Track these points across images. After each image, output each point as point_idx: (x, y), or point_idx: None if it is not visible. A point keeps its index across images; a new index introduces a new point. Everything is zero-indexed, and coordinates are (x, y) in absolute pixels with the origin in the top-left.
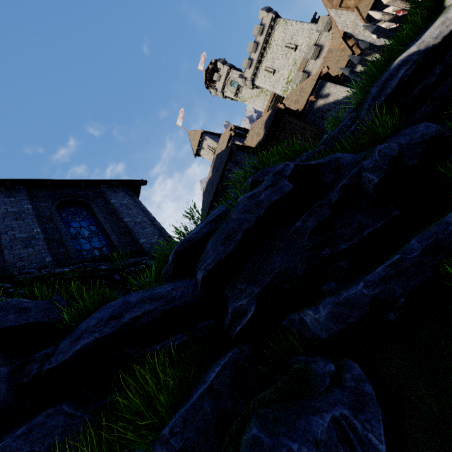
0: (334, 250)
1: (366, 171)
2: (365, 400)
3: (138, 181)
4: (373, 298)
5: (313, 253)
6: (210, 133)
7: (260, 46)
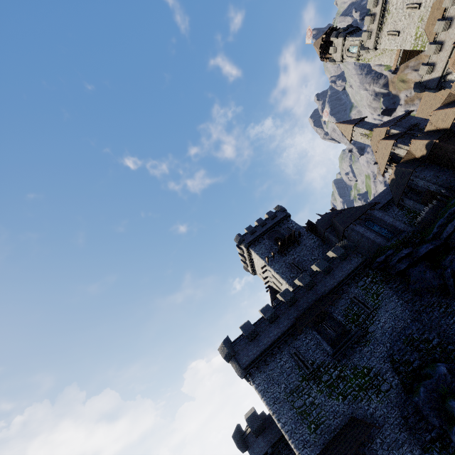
0: None
1: None
2: None
3: (376, 203)
4: None
5: None
6: (359, 123)
7: (377, 17)
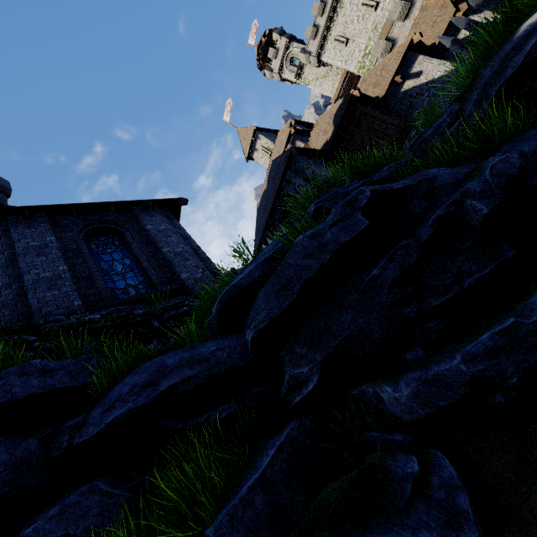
0: (422, 307)
1: (472, 197)
2: (458, 522)
3: (177, 200)
4: (474, 377)
5: (394, 311)
6: (265, 130)
7: (328, 7)
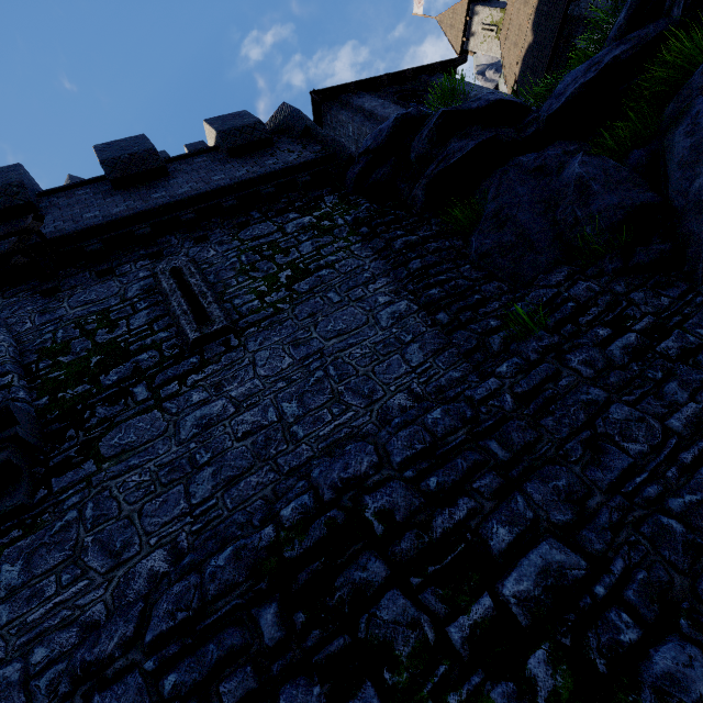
0: None
1: None
2: None
3: (454, 62)
4: None
5: None
6: None
7: None
